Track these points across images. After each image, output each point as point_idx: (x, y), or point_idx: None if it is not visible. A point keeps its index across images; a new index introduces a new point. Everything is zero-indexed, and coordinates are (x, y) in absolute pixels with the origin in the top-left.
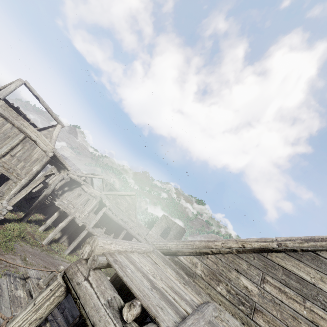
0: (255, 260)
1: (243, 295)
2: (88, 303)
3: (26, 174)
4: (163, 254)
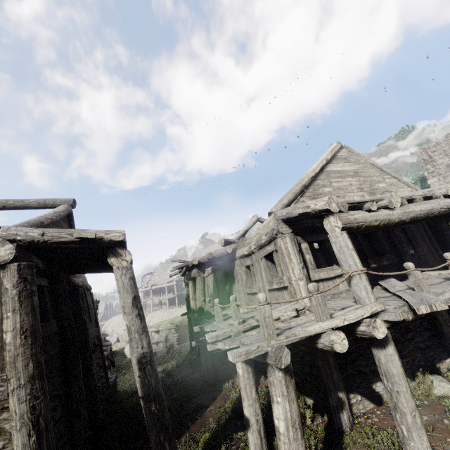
0: None
1: None
2: None
3: (2, 375)
4: None
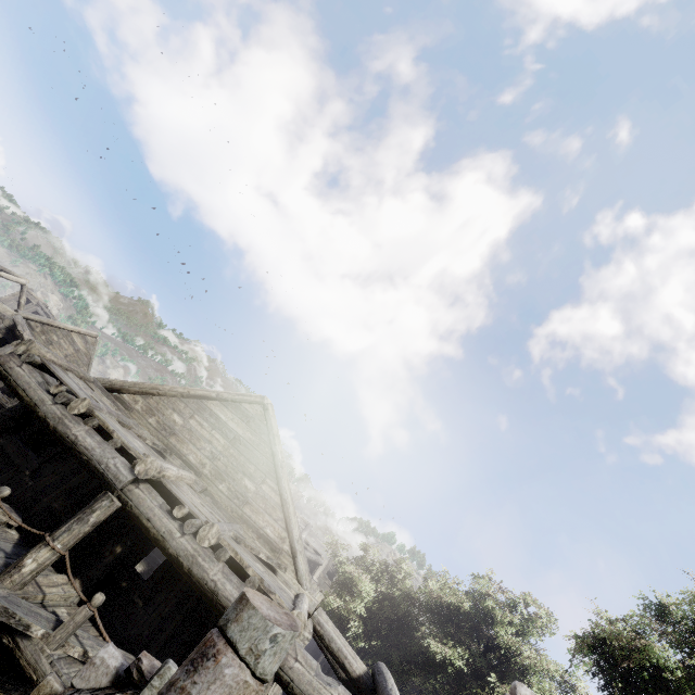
0: (193, 404)
1: (169, 425)
2: (21, 379)
3: None
4: (106, 389)
